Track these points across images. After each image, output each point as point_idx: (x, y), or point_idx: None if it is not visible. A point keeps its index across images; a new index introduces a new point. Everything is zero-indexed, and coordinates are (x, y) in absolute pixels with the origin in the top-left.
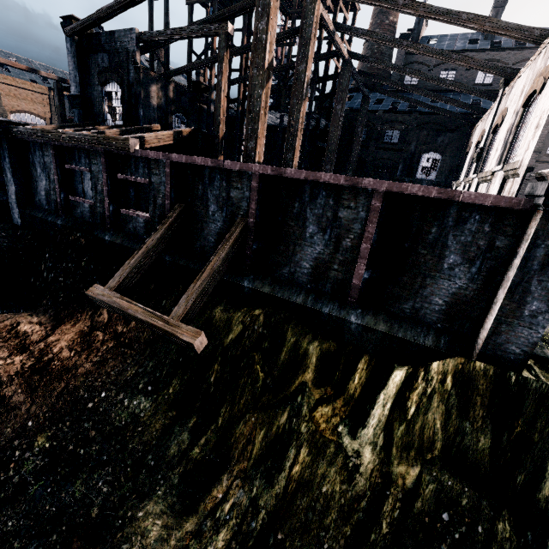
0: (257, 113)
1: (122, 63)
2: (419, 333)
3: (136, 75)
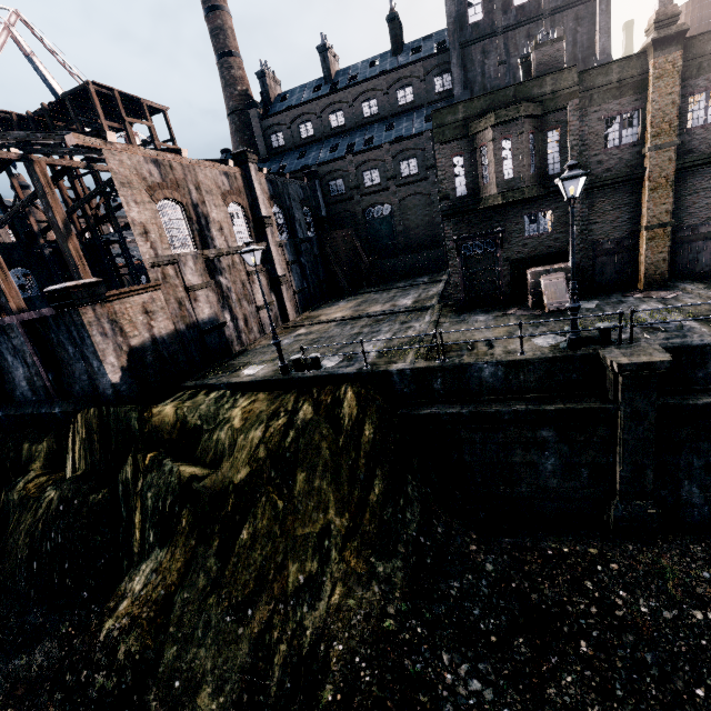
0: None
1: None
2: (88, 403)
3: None
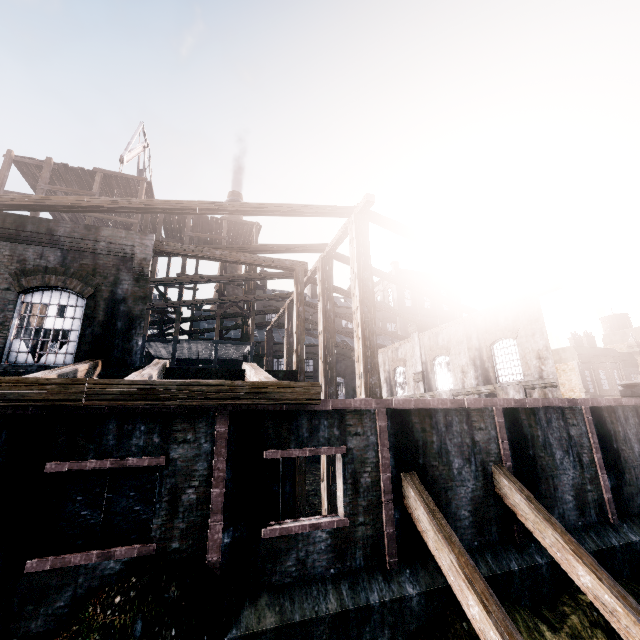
0: (375, 347)
1: (101, 268)
2: None
3: (138, 288)
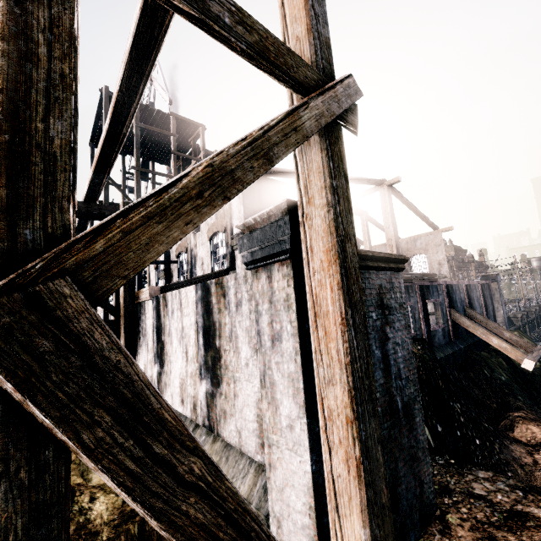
0: None
1: None
2: None
3: None
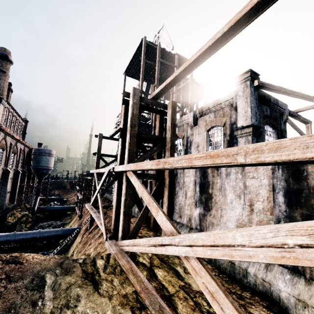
0: None
1: (277, 117)
2: None
3: (284, 127)
